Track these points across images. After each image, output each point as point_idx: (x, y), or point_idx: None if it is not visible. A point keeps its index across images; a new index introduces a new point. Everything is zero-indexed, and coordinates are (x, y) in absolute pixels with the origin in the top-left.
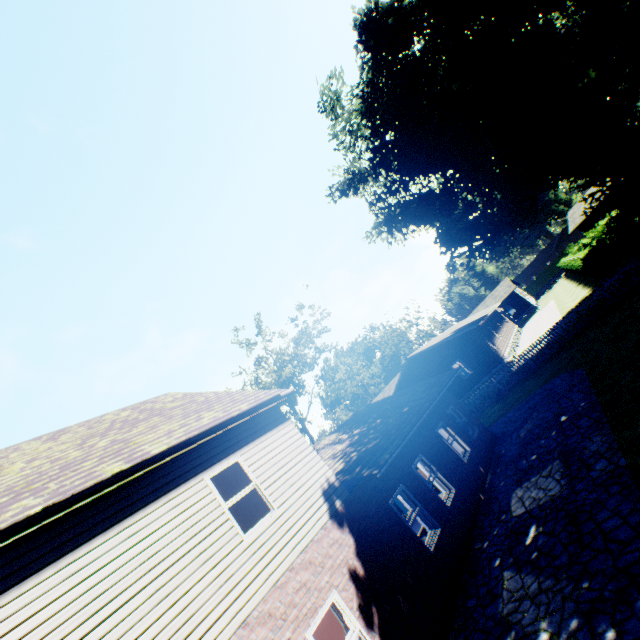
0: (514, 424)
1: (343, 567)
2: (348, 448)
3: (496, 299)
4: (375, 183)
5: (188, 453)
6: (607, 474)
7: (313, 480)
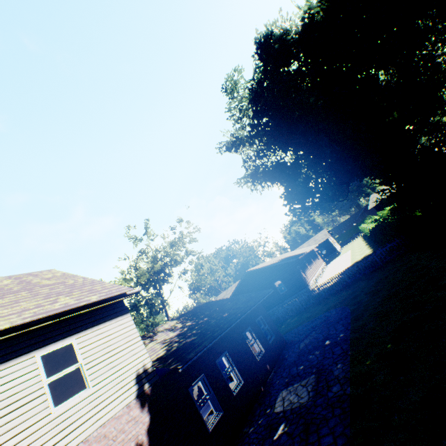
0: (300, 336)
1: (132, 441)
2: (175, 337)
3: (316, 241)
4: (250, 148)
5: (29, 332)
6: (337, 397)
7: (132, 365)
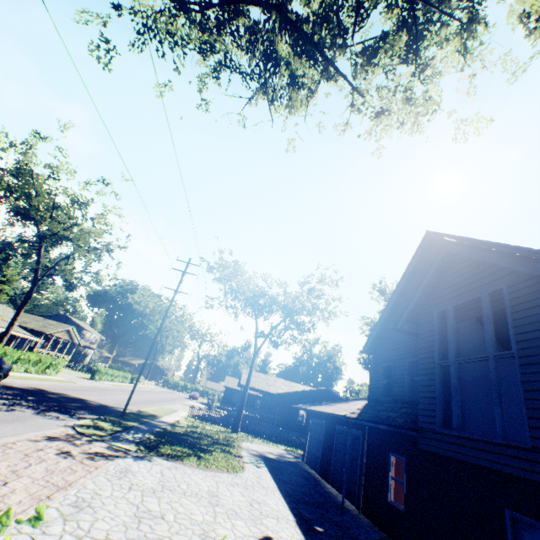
0: None
1: None
2: None
3: None
4: None
5: None
6: None
7: None
